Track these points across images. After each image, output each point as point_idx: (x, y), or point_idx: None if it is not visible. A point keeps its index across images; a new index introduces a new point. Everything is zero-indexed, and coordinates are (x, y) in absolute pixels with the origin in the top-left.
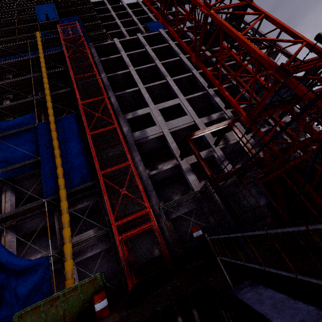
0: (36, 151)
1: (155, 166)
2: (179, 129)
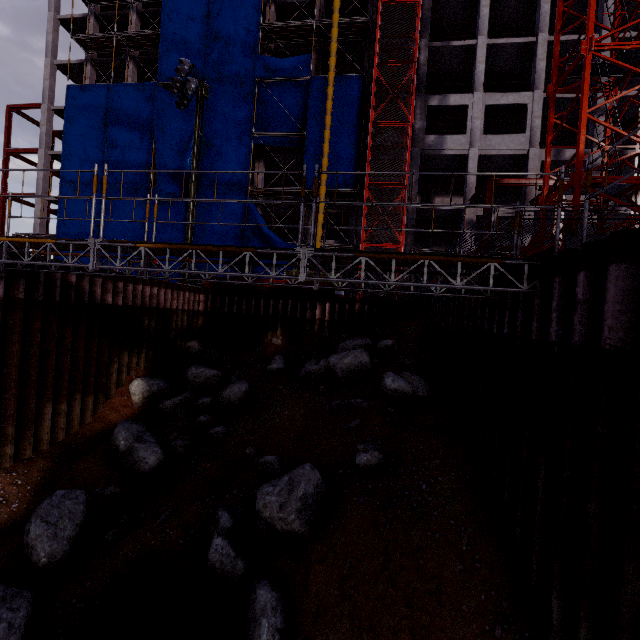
0: (301, 120)
1: (430, 197)
2: (497, 154)
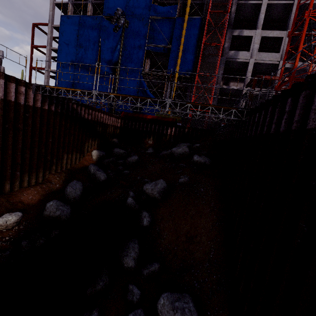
0: (169, 39)
1: (228, 82)
2: (263, 63)
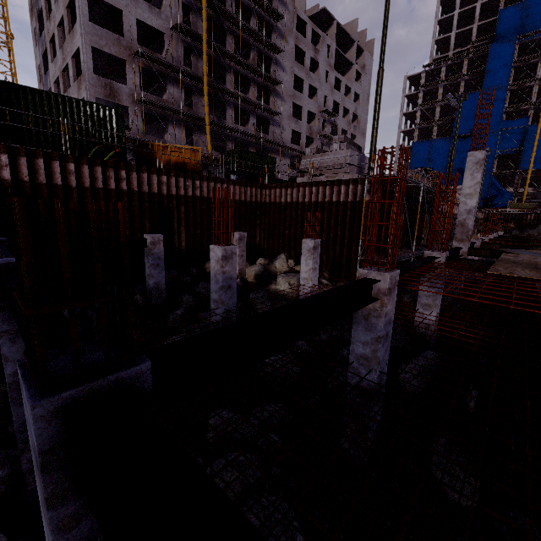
0: (520, 142)
1: None
2: None
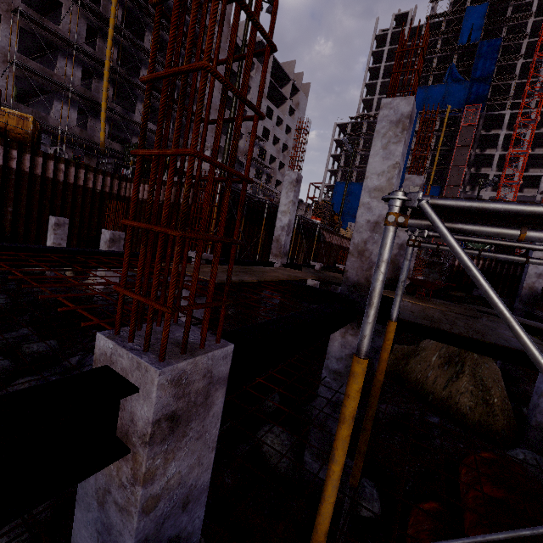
0: None
1: None
2: None
